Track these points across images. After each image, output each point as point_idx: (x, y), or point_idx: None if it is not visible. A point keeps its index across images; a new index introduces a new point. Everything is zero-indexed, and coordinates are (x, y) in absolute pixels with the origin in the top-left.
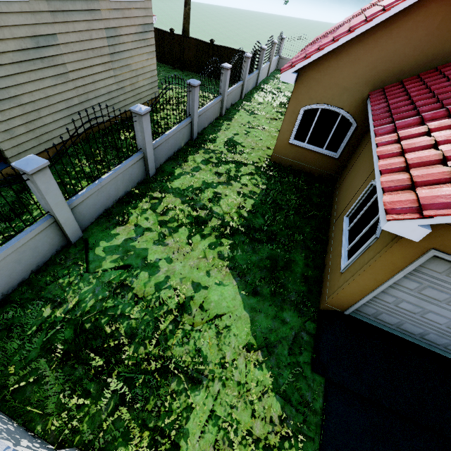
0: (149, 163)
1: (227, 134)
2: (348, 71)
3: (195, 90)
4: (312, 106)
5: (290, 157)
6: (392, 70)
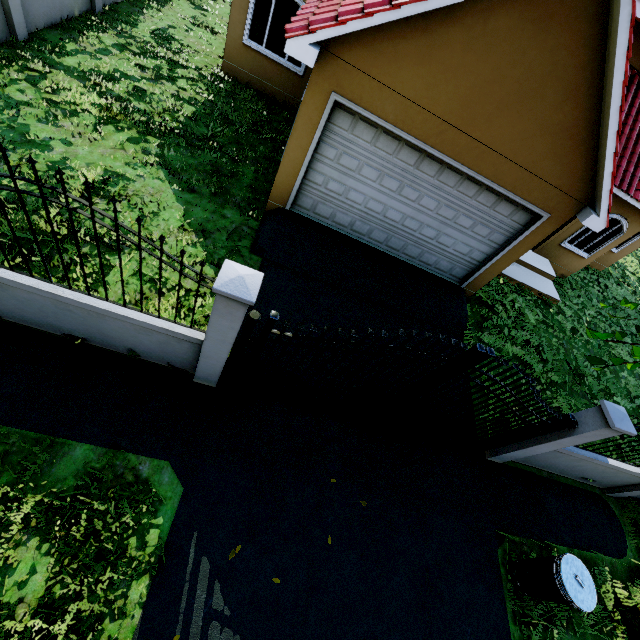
0: (12, 10)
1: (156, 23)
2: None
3: None
4: None
5: (247, 68)
6: None
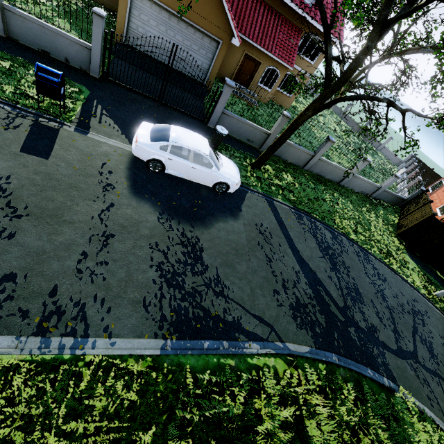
0: None
1: None
2: None
3: None
4: None
5: None
6: None
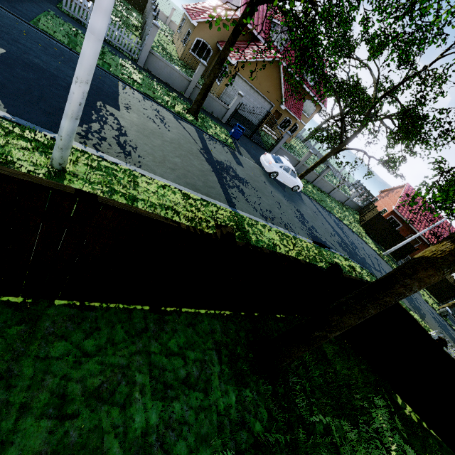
0: None
1: (155, 38)
2: (212, 31)
3: None
4: (200, 39)
5: (189, 59)
6: (223, 37)
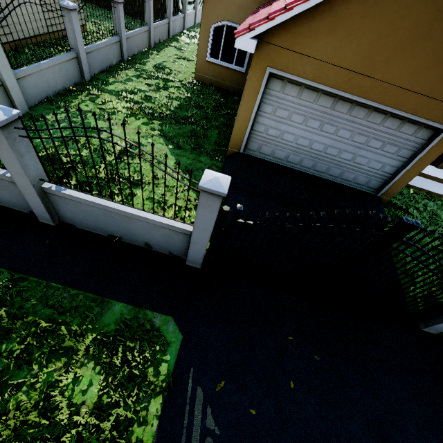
0: (83, 66)
1: (156, 61)
2: None
3: (119, 7)
4: (219, 23)
5: (210, 75)
6: None
